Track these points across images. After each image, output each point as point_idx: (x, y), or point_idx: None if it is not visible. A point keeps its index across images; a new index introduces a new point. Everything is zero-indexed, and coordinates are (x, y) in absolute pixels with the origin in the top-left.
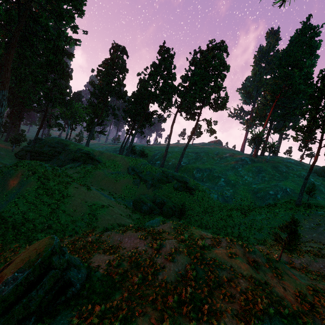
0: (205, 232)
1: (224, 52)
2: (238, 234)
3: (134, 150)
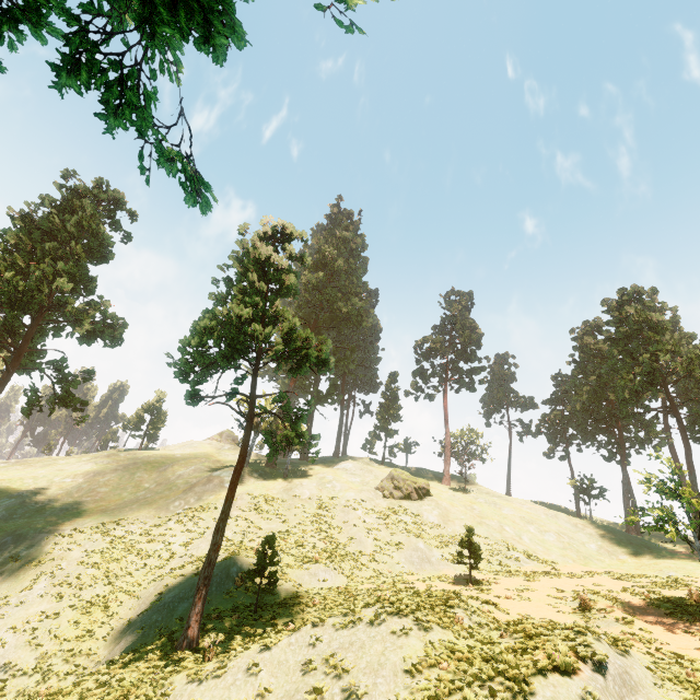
0: None
1: (122, 208)
2: None
3: None
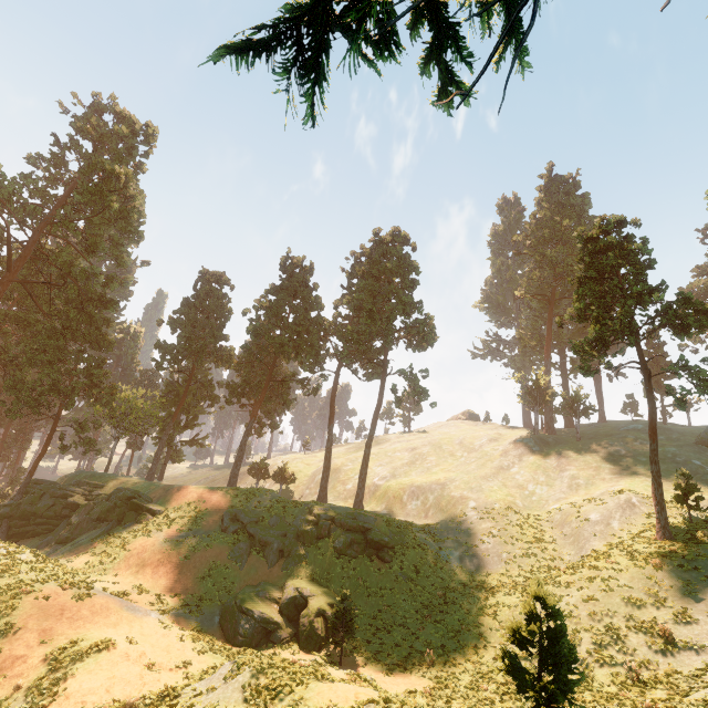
0: (416, 681)
1: (406, 244)
2: None
3: (264, 468)
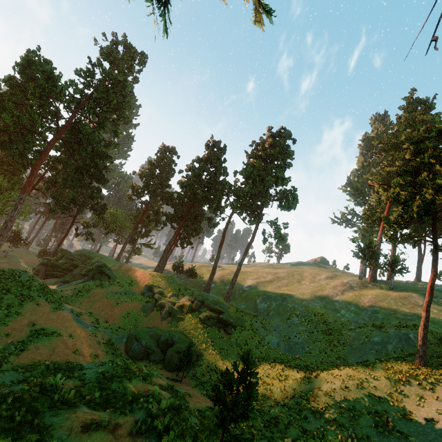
0: None
1: (289, 139)
2: (277, 416)
3: (181, 267)
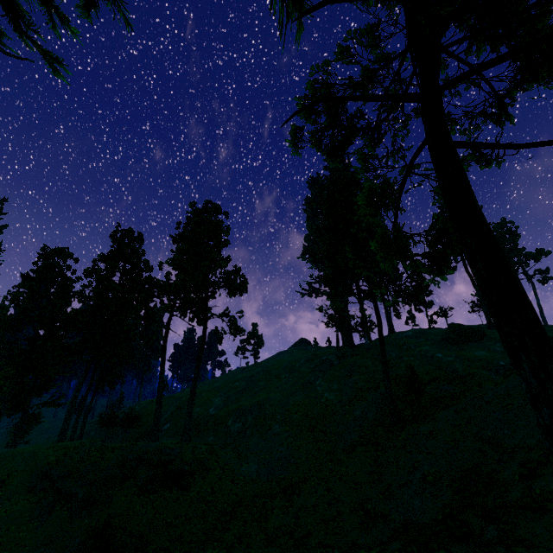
0: None
1: (220, 213)
2: None
3: (112, 417)
